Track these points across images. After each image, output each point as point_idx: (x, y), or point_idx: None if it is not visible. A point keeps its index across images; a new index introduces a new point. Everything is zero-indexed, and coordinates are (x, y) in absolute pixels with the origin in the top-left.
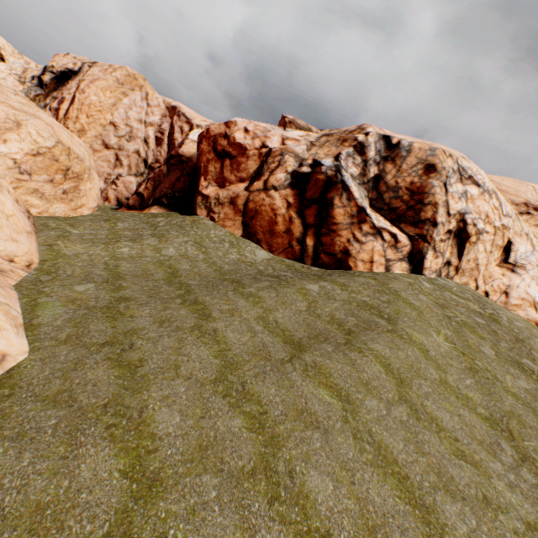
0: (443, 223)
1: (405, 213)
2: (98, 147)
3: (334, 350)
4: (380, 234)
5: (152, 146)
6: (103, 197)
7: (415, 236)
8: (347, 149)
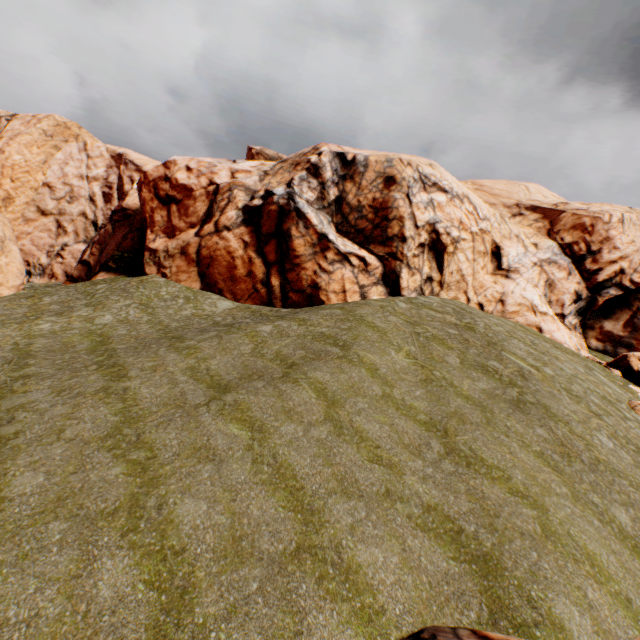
0: (412, 237)
1: (373, 232)
2: (33, 215)
3: (264, 386)
4: (347, 259)
5: (100, 204)
6: (48, 274)
7: (385, 256)
8: (300, 173)
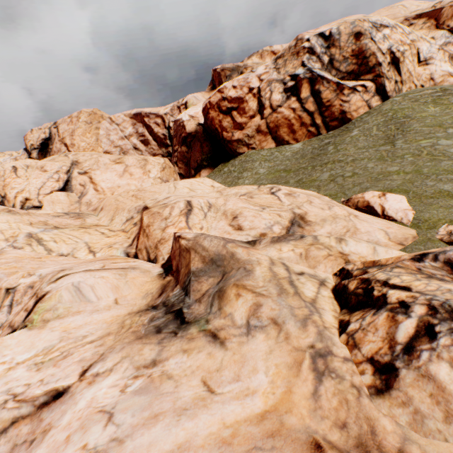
0: (383, 61)
1: (359, 70)
2: None
3: (403, 136)
4: (355, 90)
5: (143, 149)
6: None
7: (374, 78)
8: (304, 56)
